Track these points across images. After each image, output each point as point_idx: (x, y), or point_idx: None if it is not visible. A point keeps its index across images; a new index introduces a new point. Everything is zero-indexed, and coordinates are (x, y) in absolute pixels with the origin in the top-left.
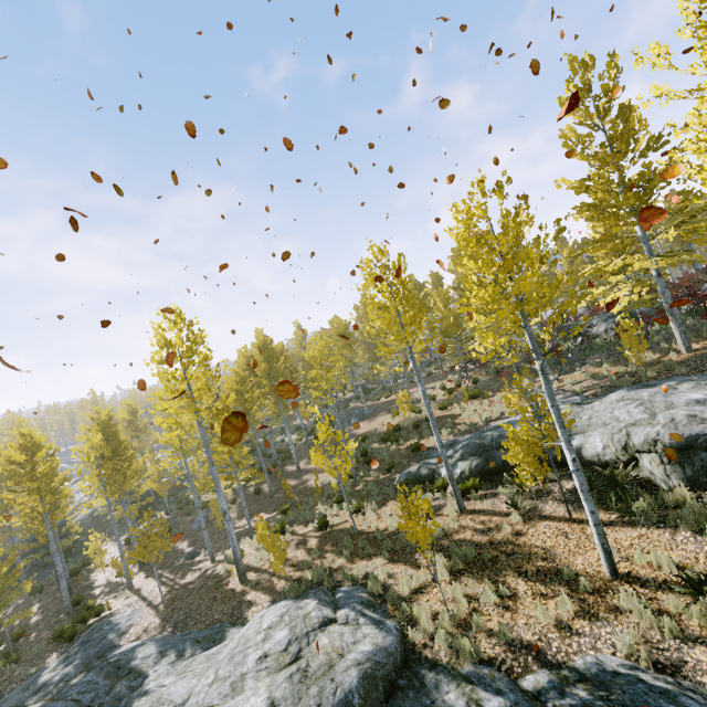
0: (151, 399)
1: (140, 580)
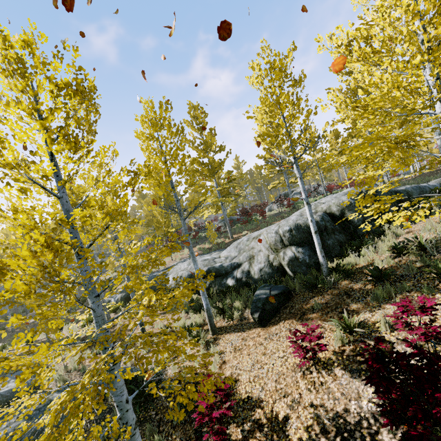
0: None
1: None
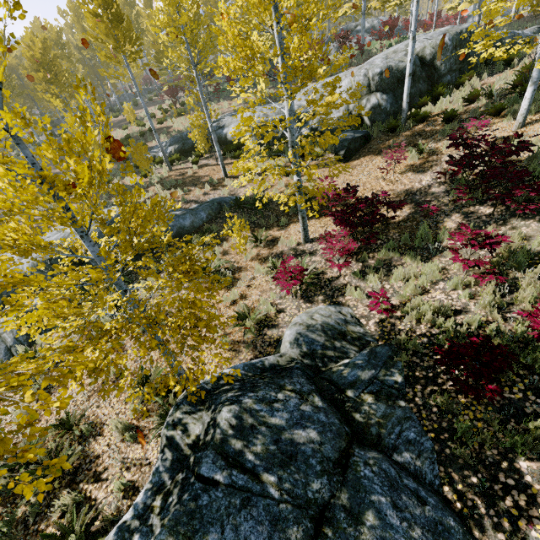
0: None
1: None
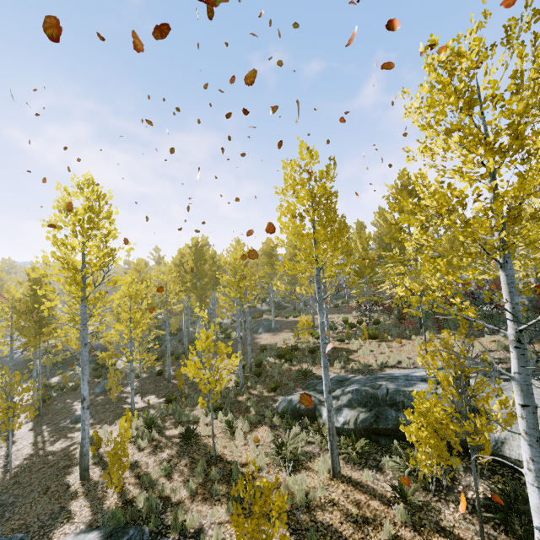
0: (38, 262)
1: (24, 431)
